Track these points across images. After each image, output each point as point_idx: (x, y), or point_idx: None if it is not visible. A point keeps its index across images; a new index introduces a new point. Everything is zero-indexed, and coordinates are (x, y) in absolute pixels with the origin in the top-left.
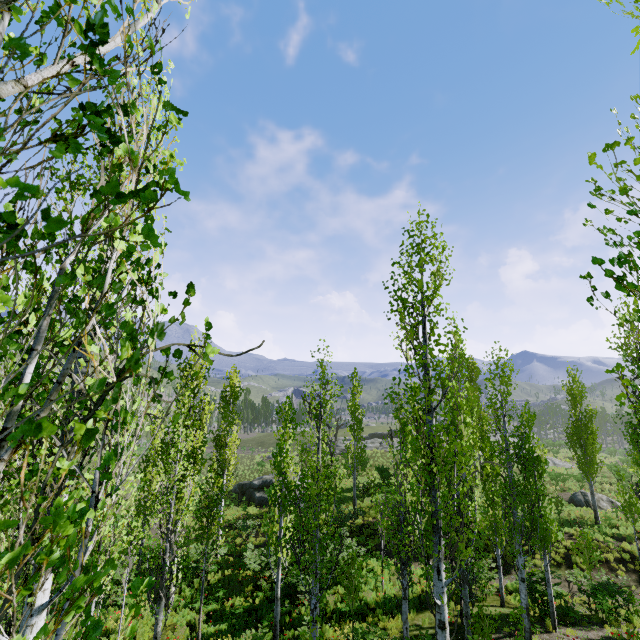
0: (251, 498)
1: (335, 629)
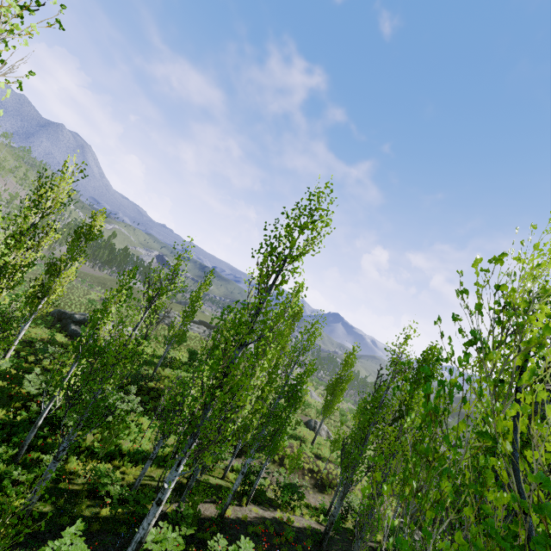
0: (65, 327)
1: (81, 462)
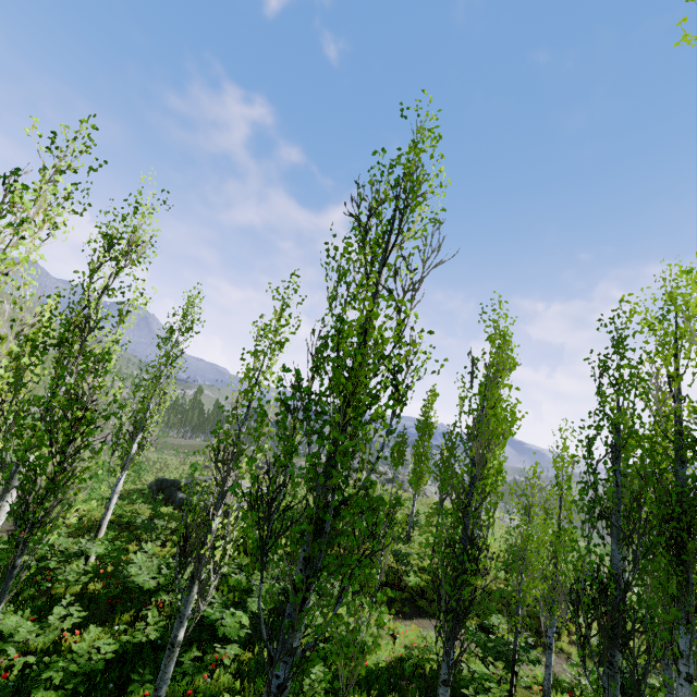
0: (170, 499)
1: None
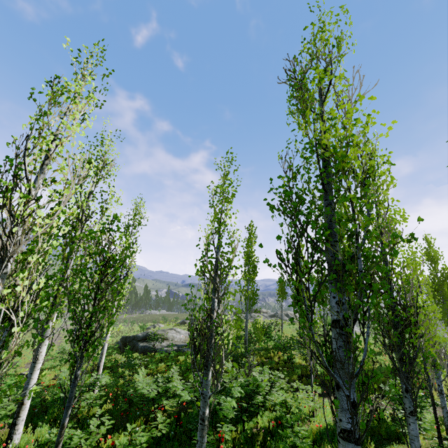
0: (134, 348)
1: None
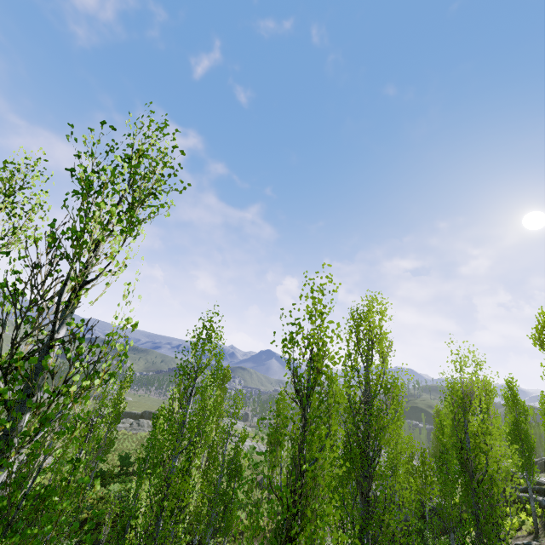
0: None
1: None
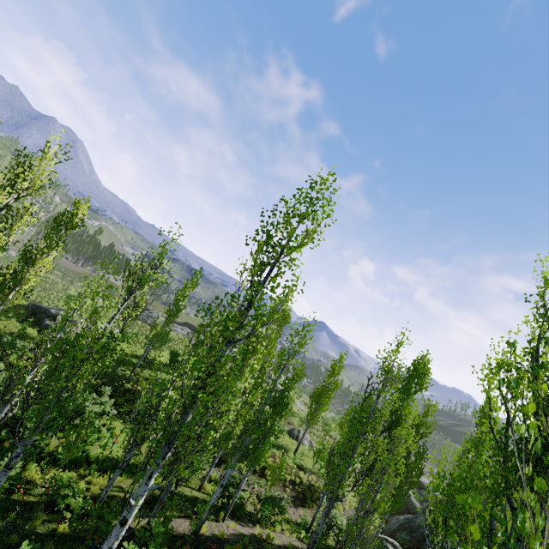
0: (39, 322)
1: (41, 469)
